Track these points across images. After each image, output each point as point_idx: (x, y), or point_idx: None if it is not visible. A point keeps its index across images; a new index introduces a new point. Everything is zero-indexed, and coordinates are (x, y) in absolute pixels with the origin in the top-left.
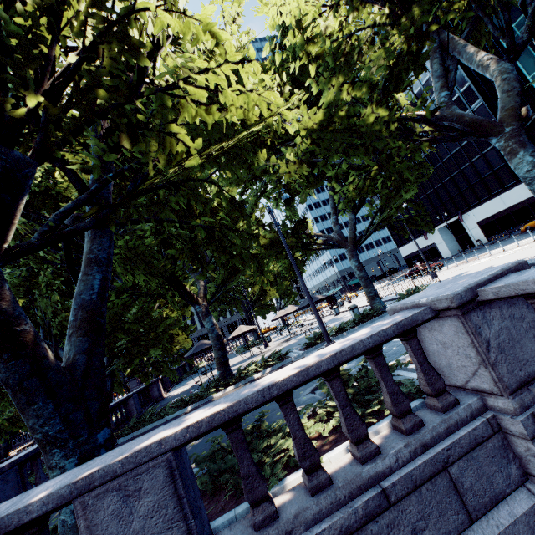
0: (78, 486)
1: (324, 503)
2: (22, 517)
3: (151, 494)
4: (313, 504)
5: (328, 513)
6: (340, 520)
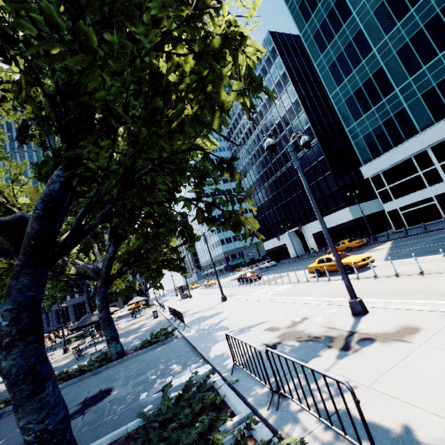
0: None
1: None
2: None
3: None
4: None
5: None
6: None
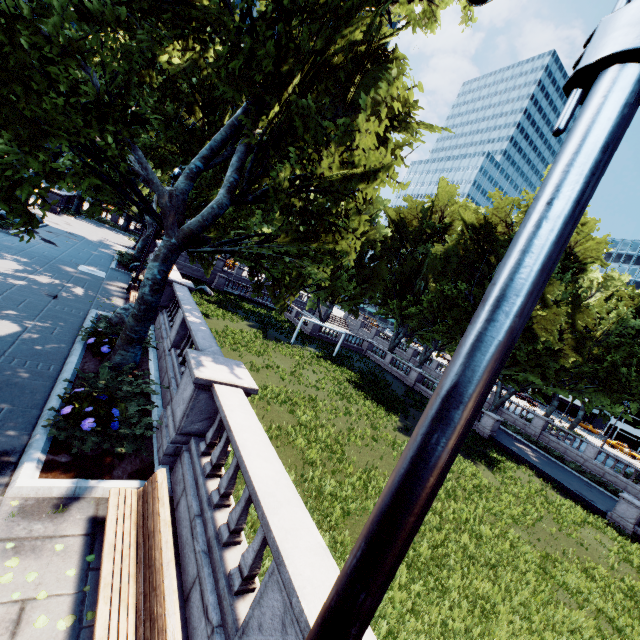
0: None
1: None
2: None
3: None
4: None
5: None
6: None
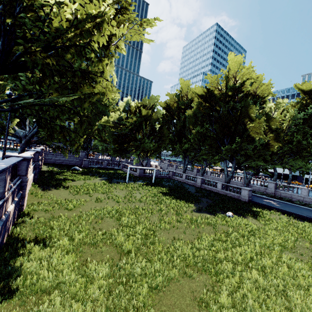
0: None
1: None
2: None
3: None
4: None
5: None
6: None
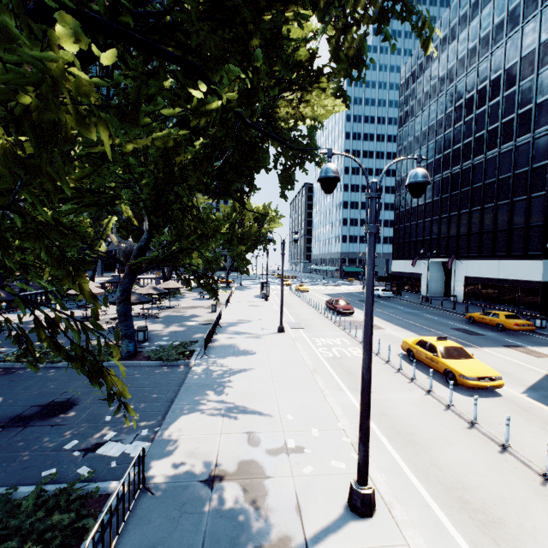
0: None
1: None
2: None
3: None
4: None
5: None
6: None
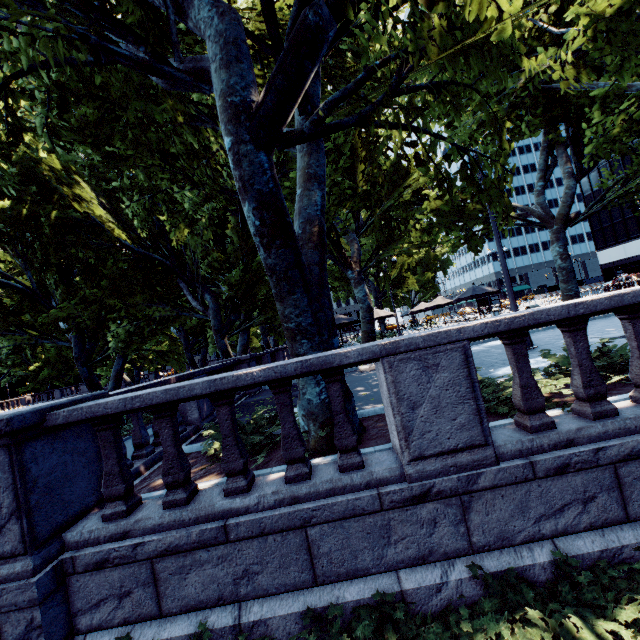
0: (386, 348)
1: (611, 427)
2: (343, 359)
3: (447, 371)
4: (599, 425)
5: (615, 436)
6: (633, 442)
